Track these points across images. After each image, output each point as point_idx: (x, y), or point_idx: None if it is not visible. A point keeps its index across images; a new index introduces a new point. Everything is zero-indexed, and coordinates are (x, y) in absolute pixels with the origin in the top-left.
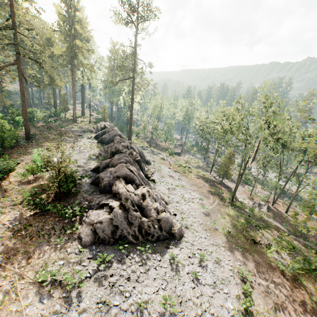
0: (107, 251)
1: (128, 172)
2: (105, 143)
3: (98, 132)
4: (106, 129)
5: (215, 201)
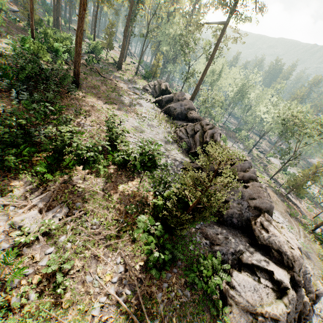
0: None
1: (270, 202)
2: (173, 117)
3: (156, 93)
4: (175, 95)
5: (299, 229)
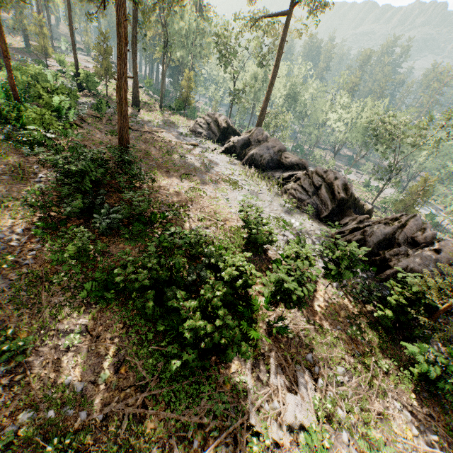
0: None
1: None
2: (262, 167)
3: (215, 135)
4: (251, 135)
5: None
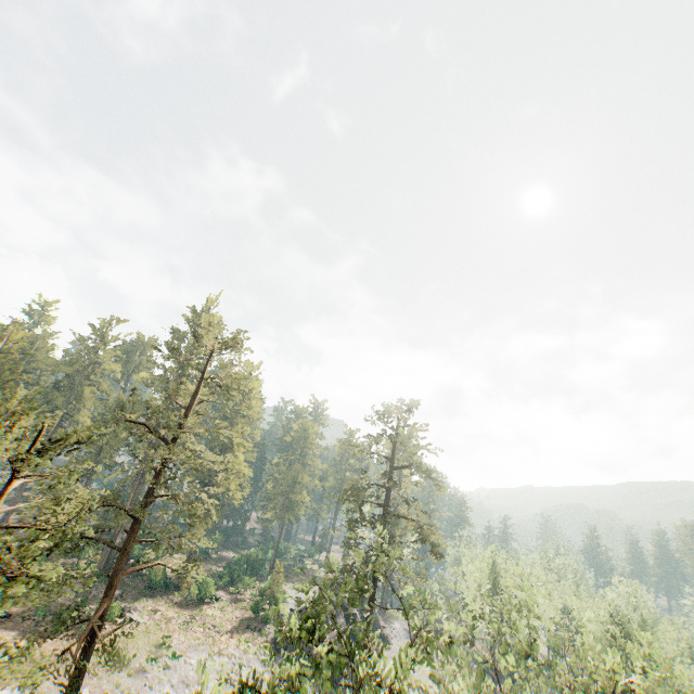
0: (278, 656)
1: None
2: None
3: None
4: None
5: None
